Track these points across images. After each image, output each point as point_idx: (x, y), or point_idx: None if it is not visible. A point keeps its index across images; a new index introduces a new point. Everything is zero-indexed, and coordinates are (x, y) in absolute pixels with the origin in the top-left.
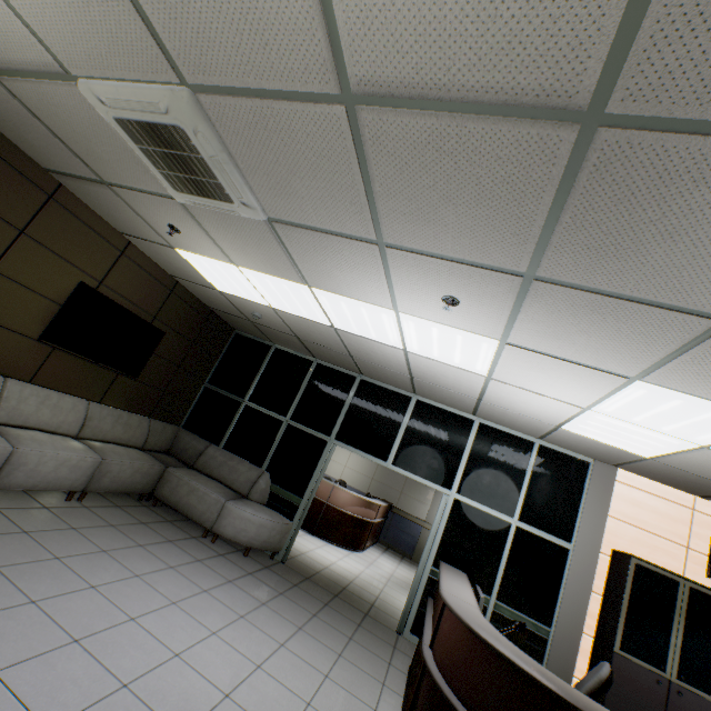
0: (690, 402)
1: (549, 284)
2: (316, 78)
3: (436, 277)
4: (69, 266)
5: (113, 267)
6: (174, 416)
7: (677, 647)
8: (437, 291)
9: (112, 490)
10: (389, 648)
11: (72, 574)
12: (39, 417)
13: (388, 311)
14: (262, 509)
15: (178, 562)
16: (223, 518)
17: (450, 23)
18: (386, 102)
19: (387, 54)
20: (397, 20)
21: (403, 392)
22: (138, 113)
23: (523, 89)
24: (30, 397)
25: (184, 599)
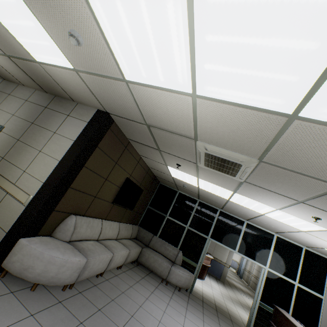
0: None
1: None
2: None
3: (318, 213)
4: (124, 171)
5: (135, 168)
6: (137, 221)
7: None
8: (312, 214)
9: (128, 262)
10: None
11: (150, 315)
12: (109, 234)
13: (272, 208)
14: (184, 269)
15: (167, 300)
16: (171, 274)
17: None
18: None
19: None
20: None
21: (240, 218)
22: (222, 156)
23: None
24: (107, 226)
25: (184, 323)
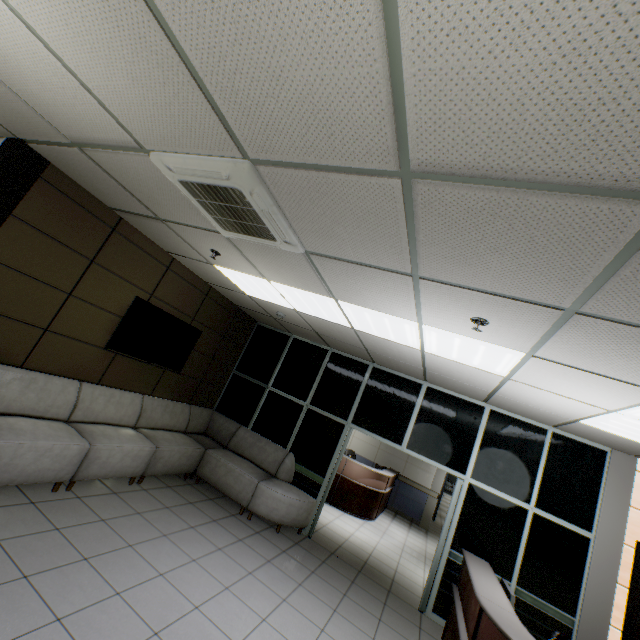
0: None
1: (592, 318)
2: (376, 159)
3: (467, 303)
4: (127, 284)
5: (161, 280)
6: (209, 400)
7: None
8: (466, 313)
9: (164, 472)
10: (415, 629)
11: (144, 562)
12: (106, 413)
13: (411, 322)
14: (290, 488)
15: (224, 543)
16: (257, 497)
17: (529, 125)
18: (444, 178)
19: (454, 145)
20: (471, 121)
21: (414, 379)
22: (201, 178)
23: (600, 175)
24: (99, 396)
25: (235, 583)
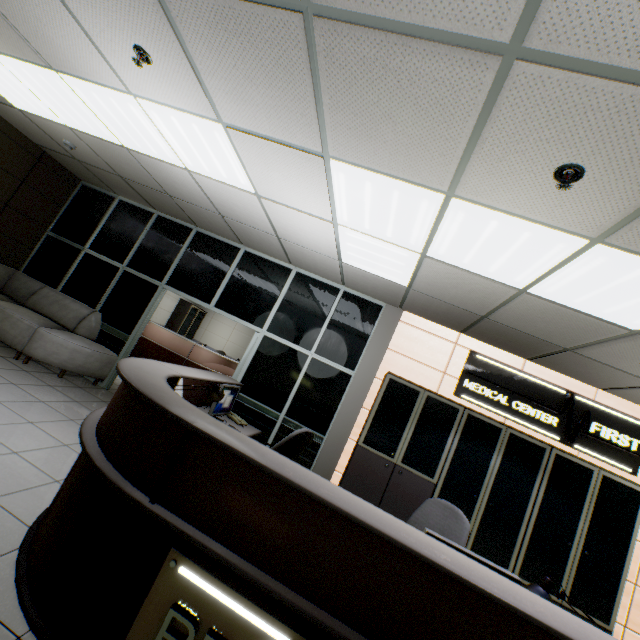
0: (375, 183)
1: None
2: None
3: (103, 8)
4: None
5: None
6: (10, 258)
7: (407, 440)
8: (124, 40)
9: None
10: None
11: None
12: None
13: (128, 98)
14: (82, 339)
15: None
16: (35, 342)
17: None
18: None
19: None
20: None
21: (234, 244)
22: None
23: None
24: None
25: None
